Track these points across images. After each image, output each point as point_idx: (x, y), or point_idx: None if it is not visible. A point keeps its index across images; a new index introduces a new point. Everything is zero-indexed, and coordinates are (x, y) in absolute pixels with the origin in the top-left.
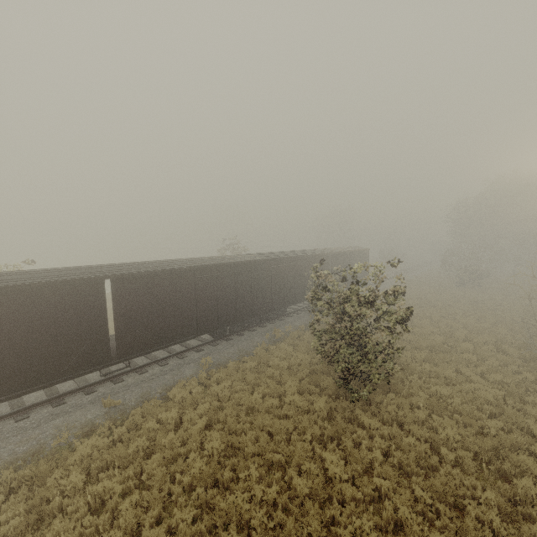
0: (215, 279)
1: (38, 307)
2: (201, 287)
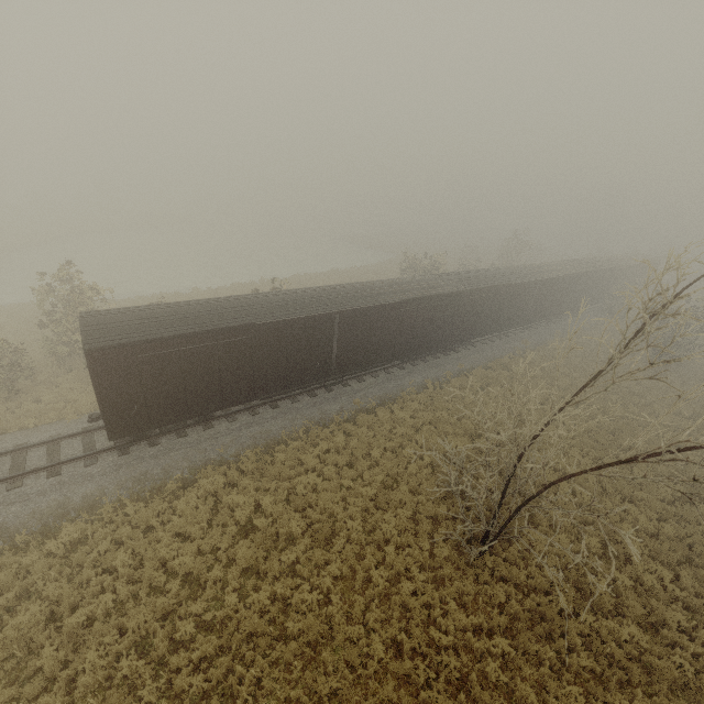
0: (569, 283)
1: (520, 293)
2: (563, 288)
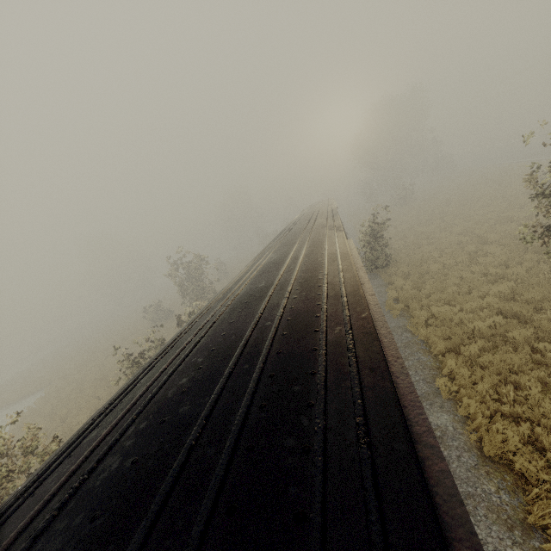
0: None
1: None
2: None
